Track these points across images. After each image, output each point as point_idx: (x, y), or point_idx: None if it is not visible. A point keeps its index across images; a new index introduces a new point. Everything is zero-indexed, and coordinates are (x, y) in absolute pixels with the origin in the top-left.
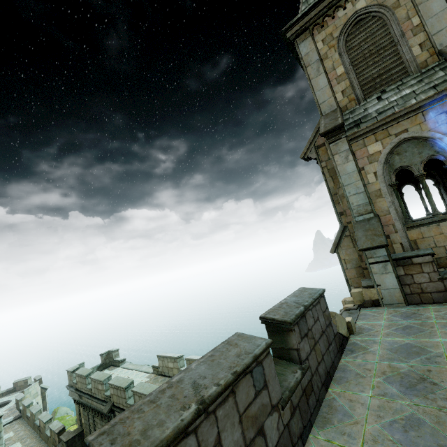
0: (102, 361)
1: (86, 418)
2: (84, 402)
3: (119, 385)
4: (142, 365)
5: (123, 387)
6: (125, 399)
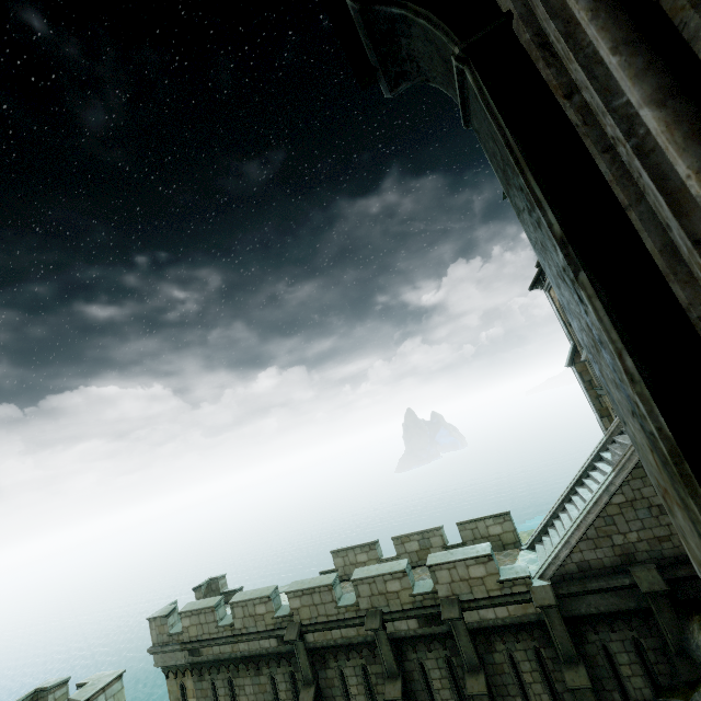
0: (198, 599)
1: (205, 692)
2: (210, 658)
3: (315, 585)
4: (285, 586)
5: (328, 583)
6: (333, 603)
